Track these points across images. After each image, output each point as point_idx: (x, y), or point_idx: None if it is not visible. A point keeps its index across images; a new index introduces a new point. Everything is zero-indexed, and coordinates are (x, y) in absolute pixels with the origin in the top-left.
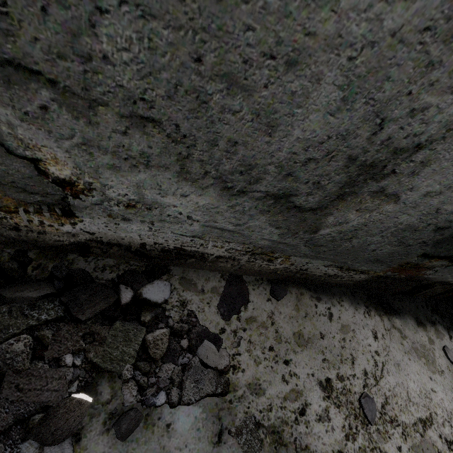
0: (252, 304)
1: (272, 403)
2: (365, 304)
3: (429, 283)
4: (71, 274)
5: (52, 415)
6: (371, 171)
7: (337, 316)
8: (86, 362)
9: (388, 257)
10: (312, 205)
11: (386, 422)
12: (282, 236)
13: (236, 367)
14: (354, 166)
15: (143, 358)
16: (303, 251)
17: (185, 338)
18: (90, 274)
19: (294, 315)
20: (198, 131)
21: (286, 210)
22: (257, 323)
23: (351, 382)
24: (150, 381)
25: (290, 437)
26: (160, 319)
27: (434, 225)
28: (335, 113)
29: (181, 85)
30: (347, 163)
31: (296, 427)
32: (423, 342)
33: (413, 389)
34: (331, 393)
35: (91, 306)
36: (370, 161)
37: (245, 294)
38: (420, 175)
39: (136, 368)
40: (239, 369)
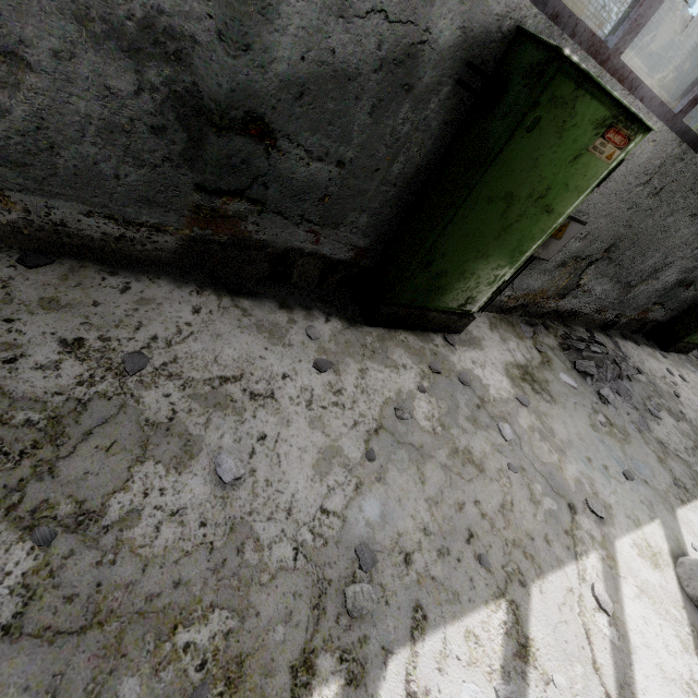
0: None
1: None
2: (200, 284)
3: (280, 253)
4: None
5: None
6: None
7: (138, 290)
8: None
9: (157, 194)
10: None
11: (161, 376)
12: None
13: None
14: None
15: None
16: (11, 178)
17: None
18: None
19: (54, 283)
20: None
21: None
22: None
23: (122, 343)
24: None
25: None
26: None
27: (140, 122)
28: None
29: None
30: None
31: None
32: (278, 321)
33: (229, 355)
34: (78, 350)
35: None
36: None
37: None
38: (6, 16)
39: None
40: None
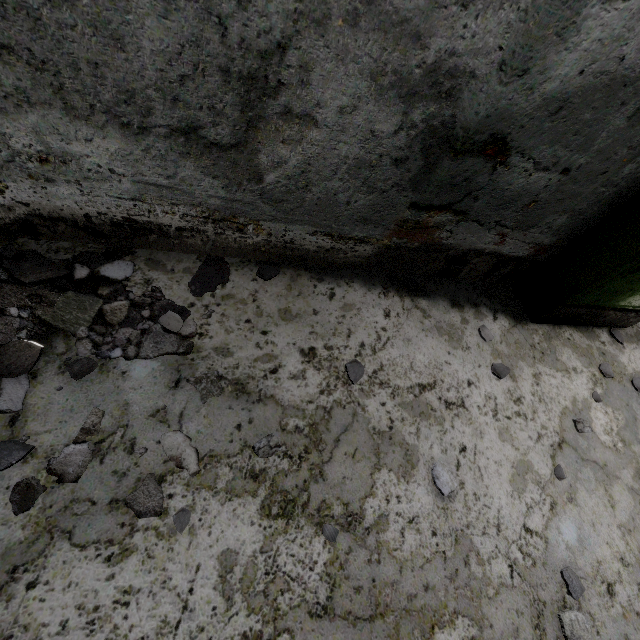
0: (232, 284)
1: (240, 363)
2: (384, 285)
3: (459, 254)
4: (21, 254)
5: (3, 352)
6: (258, 85)
7: (340, 296)
8: (34, 317)
9: (374, 214)
10: (229, 140)
11: (375, 384)
12: (227, 189)
13: (204, 335)
14: (235, 81)
15: (99, 323)
16: (268, 212)
17: (147, 310)
18: (42, 255)
19: (283, 294)
20: (53, 54)
21: (206, 150)
22: (235, 299)
23: (341, 352)
24: (106, 340)
25: (255, 388)
26: (119, 293)
27: (387, 156)
28: (167, 16)
29: (6, 2)
30: (225, 78)
31: (263, 381)
32: (453, 322)
33: (421, 361)
34: (313, 359)
35: (36, 273)
36: (246, 71)
37: (225, 274)
38: (314, 85)
39: (91, 330)
40: (207, 336)
